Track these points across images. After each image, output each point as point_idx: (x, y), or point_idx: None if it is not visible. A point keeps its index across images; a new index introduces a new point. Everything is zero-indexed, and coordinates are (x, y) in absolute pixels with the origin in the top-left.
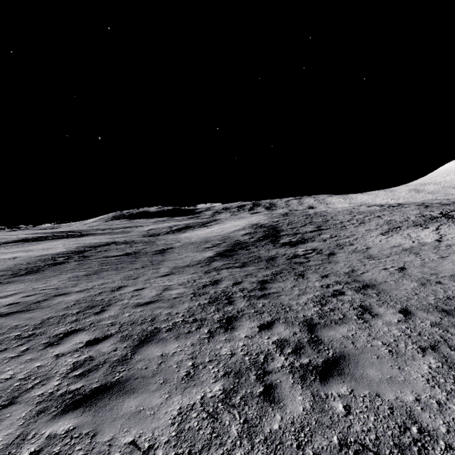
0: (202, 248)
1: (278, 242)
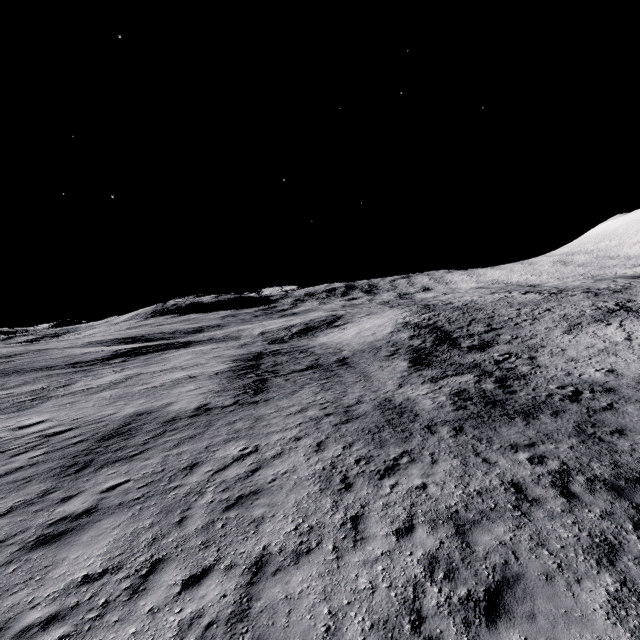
0: (384, 357)
1: (461, 347)
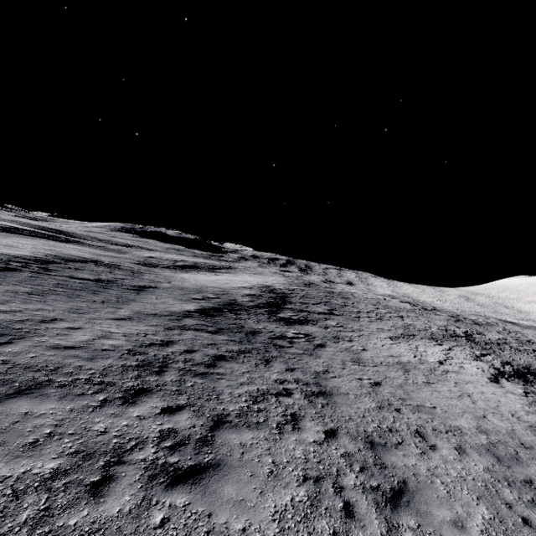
0: (189, 298)
1: (276, 315)
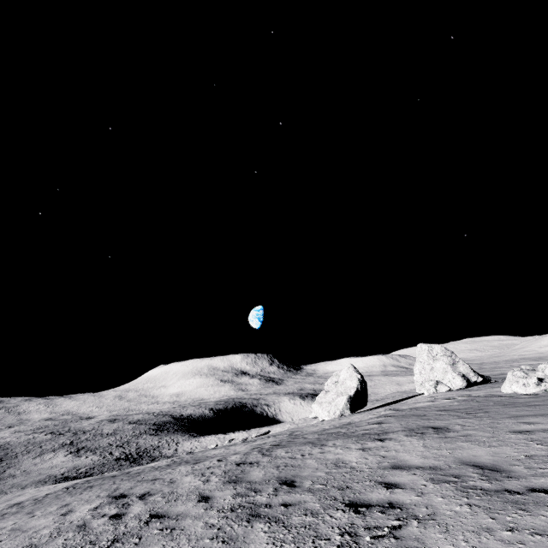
0: None
1: None
